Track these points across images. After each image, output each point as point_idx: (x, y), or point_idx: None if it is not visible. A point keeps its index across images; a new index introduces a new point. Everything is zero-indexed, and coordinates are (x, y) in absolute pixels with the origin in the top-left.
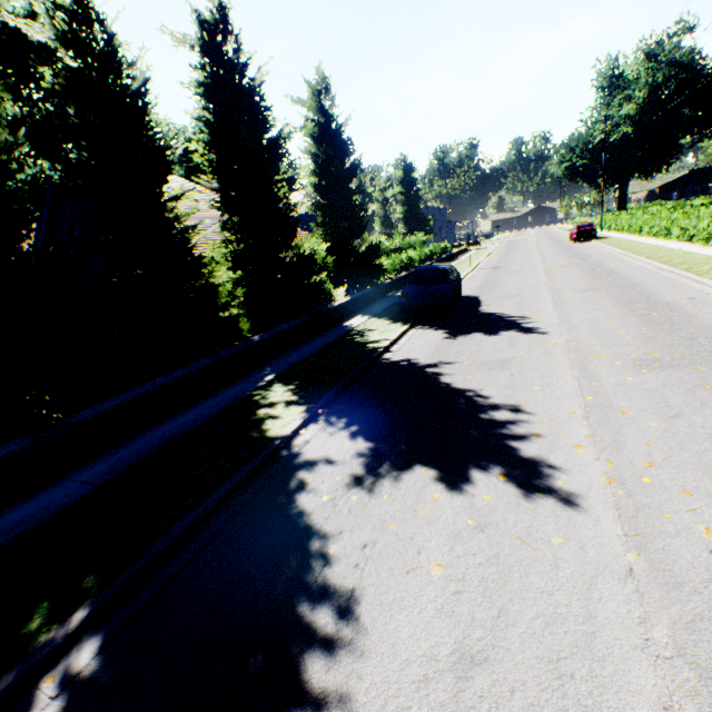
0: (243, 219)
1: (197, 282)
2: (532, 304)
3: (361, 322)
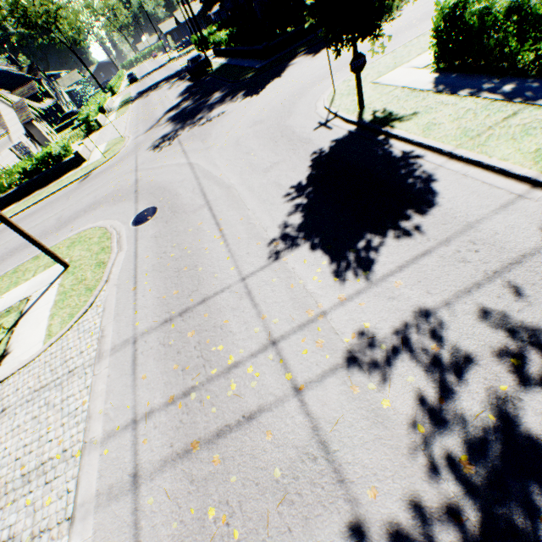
0: None
1: None
2: None
3: None
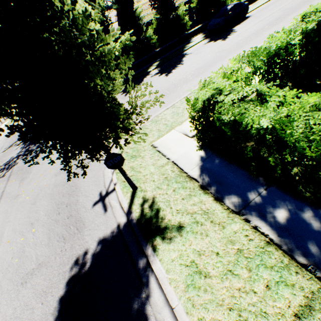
0: (158, 5)
1: (144, 34)
2: (252, 23)
3: (196, 38)
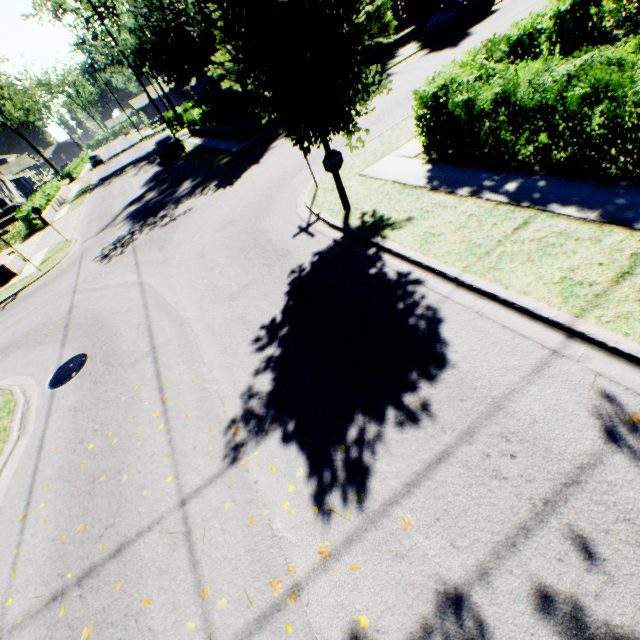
0: None
1: None
2: (501, 19)
3: (406, 49)
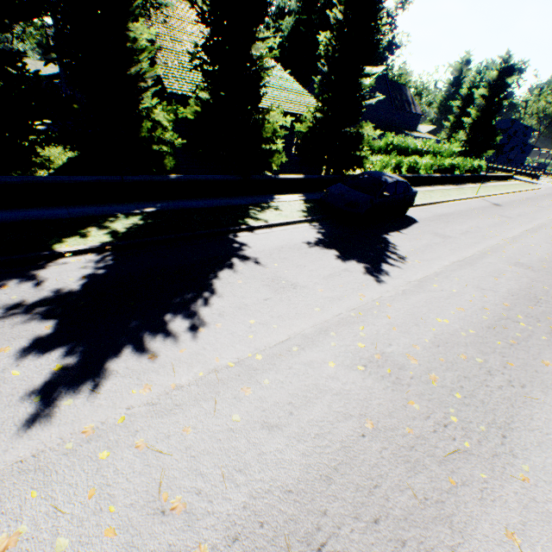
0: (215, 70)
1: (140, 113)
2: (440, 251)
3: (288, 199)
